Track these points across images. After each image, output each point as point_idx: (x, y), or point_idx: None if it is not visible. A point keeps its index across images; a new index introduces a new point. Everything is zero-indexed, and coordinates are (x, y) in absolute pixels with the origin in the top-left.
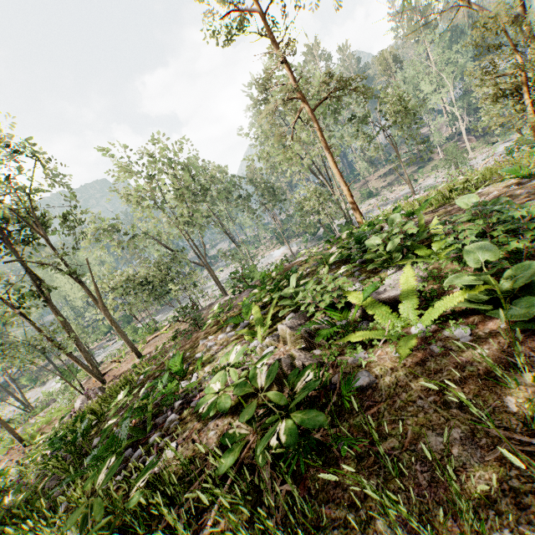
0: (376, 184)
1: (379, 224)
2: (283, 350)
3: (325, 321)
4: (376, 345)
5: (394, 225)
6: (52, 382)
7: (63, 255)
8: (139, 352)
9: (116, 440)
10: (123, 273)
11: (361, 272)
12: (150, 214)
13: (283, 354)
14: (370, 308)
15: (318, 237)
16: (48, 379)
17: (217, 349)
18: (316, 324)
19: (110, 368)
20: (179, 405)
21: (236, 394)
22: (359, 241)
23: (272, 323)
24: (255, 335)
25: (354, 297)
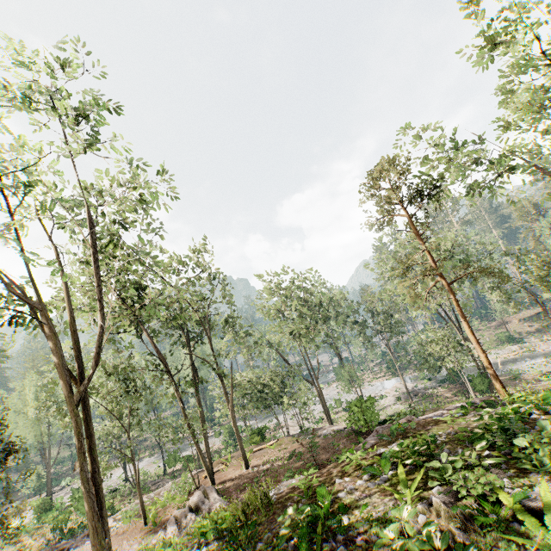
0: (518, 327)
1: (525, 406)
2: (437, 522)
3: (477, 508)
4: (528, 548)
5: (541, 433)
6: (147, 460)
7: (218, 356)
8: (247, 461)
9: (306, 549)
10: (245, 376)
11: (508, 466)
12: (280, 329)
13: (438, 526)
14: (521, 512)
15: (440, 378)
16: (145, 455)
17: (360, 495)
18: (469, 508)
19: (218, 468)
20: (341, 539)
21: (419, 545)
22: (503, 428)
23: (417, 489)
24: (401, 495)
25: (504, 496)
